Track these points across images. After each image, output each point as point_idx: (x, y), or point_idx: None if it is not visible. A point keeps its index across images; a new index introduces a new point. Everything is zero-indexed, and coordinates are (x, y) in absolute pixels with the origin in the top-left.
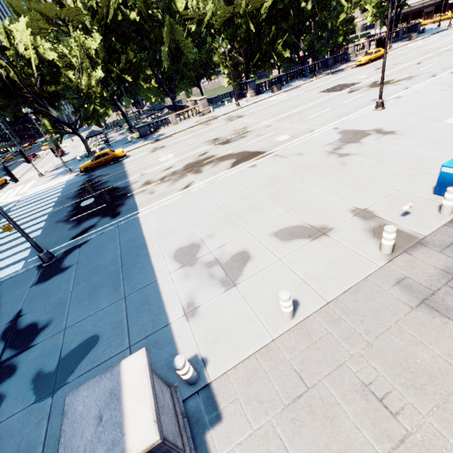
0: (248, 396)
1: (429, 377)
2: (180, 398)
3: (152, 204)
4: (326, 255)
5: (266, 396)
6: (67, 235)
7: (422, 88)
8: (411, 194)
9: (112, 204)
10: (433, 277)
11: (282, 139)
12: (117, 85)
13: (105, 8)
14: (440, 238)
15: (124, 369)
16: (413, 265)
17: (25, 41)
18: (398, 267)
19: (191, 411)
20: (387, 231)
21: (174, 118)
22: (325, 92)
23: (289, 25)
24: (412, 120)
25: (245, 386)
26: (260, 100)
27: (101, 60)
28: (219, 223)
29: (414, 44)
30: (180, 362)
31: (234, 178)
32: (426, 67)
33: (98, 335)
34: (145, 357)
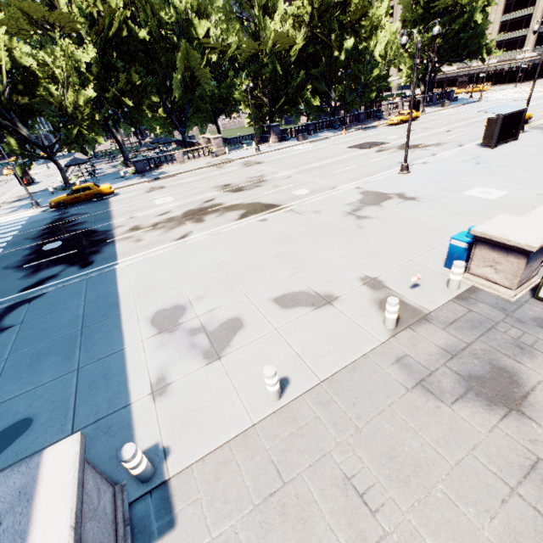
0: (212, 495)
1: (415, 468)
2: (127, 500)
3: (136, 254)
4: (328, 326)
5: (234, 494)
6: (16, 285)
7: (447, 157)
8: (423, 265)
9: (84, 251)
10: (433, 355)
11: (301, 193)
12: (113, 108)
13: (108, 19)
14: (445, 314)
15: (47, 460)
16: (415, 342)
17: None
18: (399, 344)
19: (138, 517)
20: (390, 303)
21: (181, 155)
22: (353, 148)
23: (320, 73)
24: (434, 188)
25: (210, 483)
26: (284, 147)
27: (96, 77)
28: (214, 283)
29: (446, 112)
30: (128, 452)
31: (240, 231)
32: (454, 136)
33: (32, 418)
34: (78, 444)
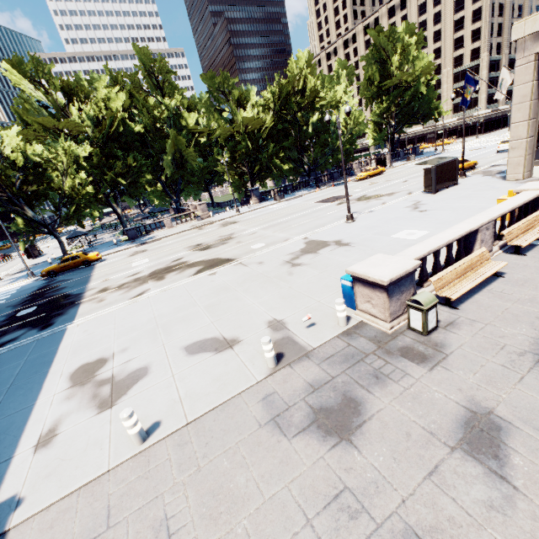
0: None
1: (231, 504)
2: None
3: (93, 313)
4: (218, 369)
5: None
6: None
7: (393, 204)
8: (327, 305)
9: (51, 314)
10: (297, 391)
11: (257, 246)
12: (111, 187)
13: (109, 121)
14: (326, 350)
15: None
16: (288, 378)
17: (13, 145)
18: (273, 382)
19: None
20: (262, 342)
21: (169, 221)
22: (319, 202)
23: (291, 143)
24: (369, 233)
25: (43, 532)
26: (261, 207)
27: (96, 164)
28: (142, 335)
29: (411, 164)
30: None
31: (188, 286)
32: (408, 185)
33: None
34: None
